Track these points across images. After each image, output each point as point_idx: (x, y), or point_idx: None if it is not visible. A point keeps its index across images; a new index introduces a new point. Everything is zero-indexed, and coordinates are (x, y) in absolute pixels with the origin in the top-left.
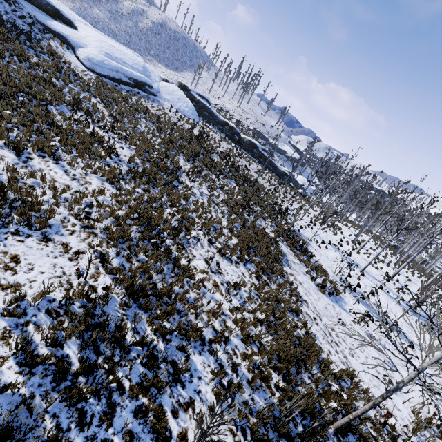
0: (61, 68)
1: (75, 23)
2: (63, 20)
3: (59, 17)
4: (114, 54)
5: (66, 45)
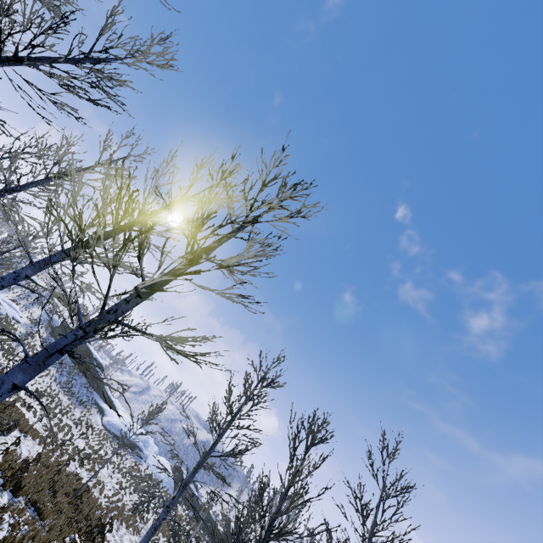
0: (87, 417)
1: (118, 410)
2: (111, 405)
3: (110, 403)
4: (128, 425)
5: (101, 413)
